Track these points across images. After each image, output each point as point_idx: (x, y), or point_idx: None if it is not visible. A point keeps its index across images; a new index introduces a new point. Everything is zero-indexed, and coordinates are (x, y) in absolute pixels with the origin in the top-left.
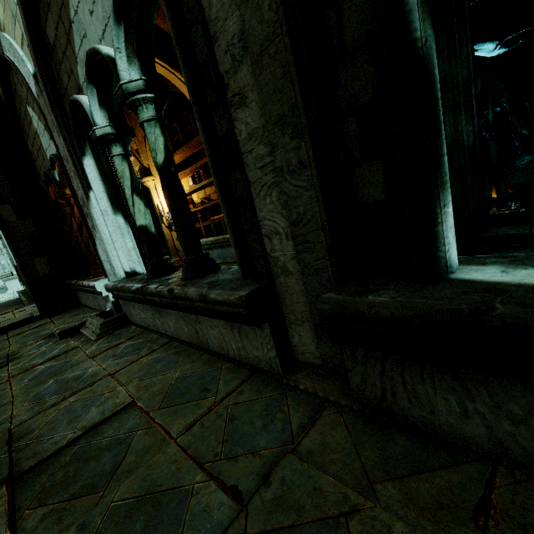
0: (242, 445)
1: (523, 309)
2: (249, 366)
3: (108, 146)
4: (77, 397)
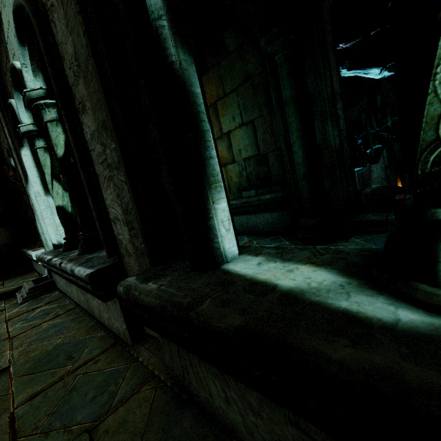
0: (63, 418)
1: (216, 308)
2: (114, 336)
3: (33, 140)
4: None
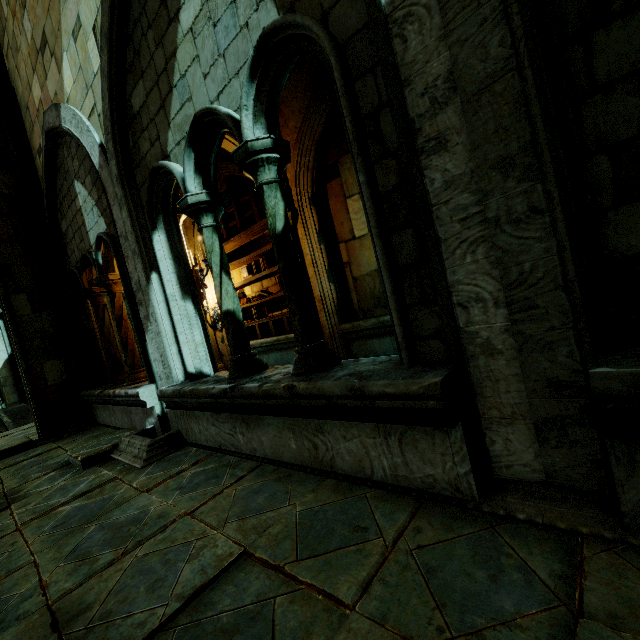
0: (475, 610)
1: None
2: (415, 491)
3: (198, 216)
4: (146, 549)
